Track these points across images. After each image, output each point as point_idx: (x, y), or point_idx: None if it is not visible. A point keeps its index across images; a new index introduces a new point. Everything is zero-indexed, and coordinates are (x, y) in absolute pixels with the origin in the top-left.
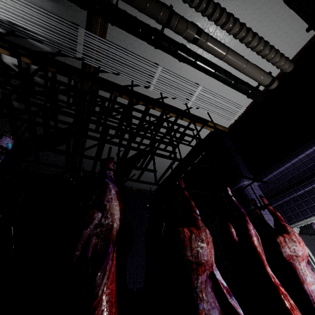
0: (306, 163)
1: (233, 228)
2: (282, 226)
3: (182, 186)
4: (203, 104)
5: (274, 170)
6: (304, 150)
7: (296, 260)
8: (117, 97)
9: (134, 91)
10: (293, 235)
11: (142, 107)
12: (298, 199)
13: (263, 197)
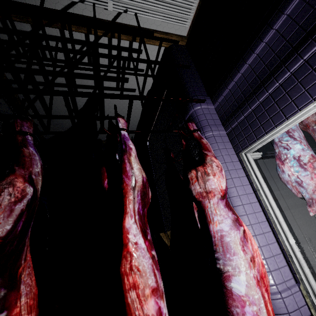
0: (265, 58)
1: (106, 173)
2: (203, 156)
3: (16, 129)
4: (130, 0)
5: (229, 81)
6: (263, 36)
7: (205, 196)
8: (6, 21)
9: (19, 4)
10: (209, 165)
11: (52, 30)
12: (252, 115)
13: (189, 122)
